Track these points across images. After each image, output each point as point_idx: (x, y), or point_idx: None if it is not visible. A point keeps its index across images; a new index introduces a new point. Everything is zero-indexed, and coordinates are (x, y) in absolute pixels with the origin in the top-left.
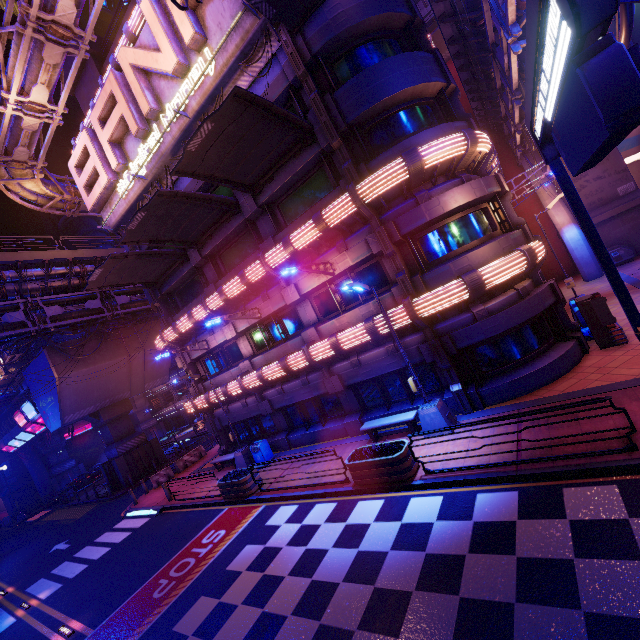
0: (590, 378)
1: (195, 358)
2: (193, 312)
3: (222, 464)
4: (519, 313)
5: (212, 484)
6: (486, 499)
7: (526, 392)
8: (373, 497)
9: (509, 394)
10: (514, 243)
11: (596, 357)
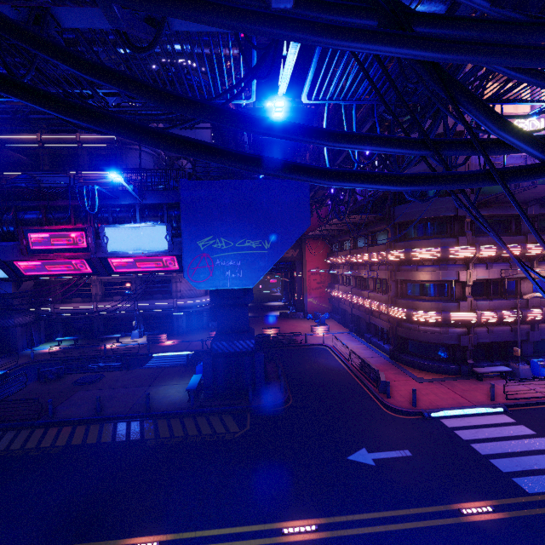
0: None
1: (477, 279)
2: (528, 247)
3: (478, 375)
4: None
5: (518, 388)
6: None
7: None
8: None
9: None
10: None
11: None
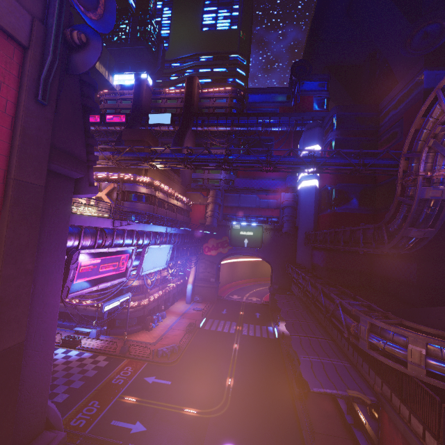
0: (133, 337)
1: None
2: None
3: None
4: (130, 316)
5: None
6: (87, 354)
7: (120, 335)
8: (64, 348)
9: (116, 334)
10: (140, 298)
11: (142, 332)
